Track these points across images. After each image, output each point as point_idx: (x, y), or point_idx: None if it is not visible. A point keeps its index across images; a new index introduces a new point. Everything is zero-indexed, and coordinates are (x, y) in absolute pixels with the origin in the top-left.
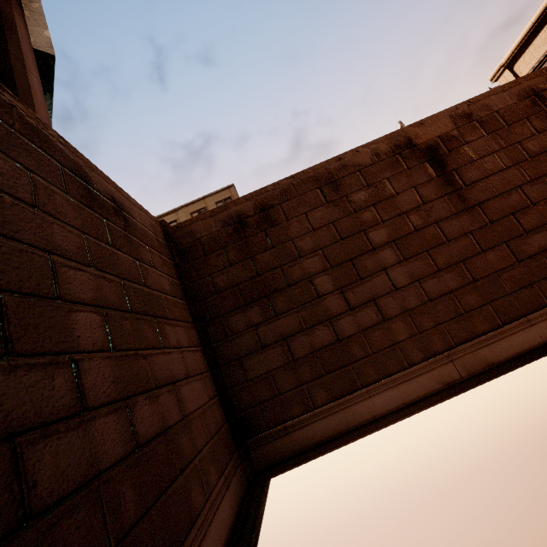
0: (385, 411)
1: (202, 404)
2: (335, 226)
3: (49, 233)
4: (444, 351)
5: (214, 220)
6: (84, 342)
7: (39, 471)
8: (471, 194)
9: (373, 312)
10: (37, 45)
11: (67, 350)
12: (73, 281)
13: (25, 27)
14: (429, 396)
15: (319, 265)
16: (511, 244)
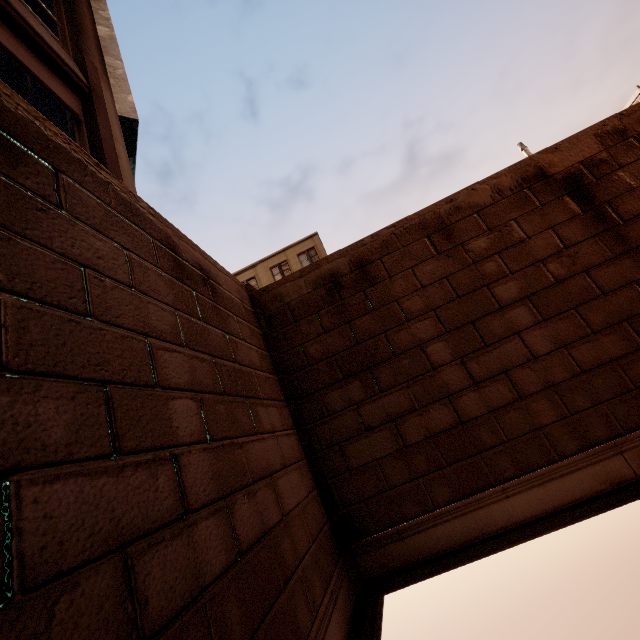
0: (530, 517)
1: (301, 500)
2: (449, 282)
3: (145, 314)
4: (609, 440)
5: (305, 280)
6: (182, 433)
7: (149, 586)
8: (632, 232)
9: (506, 387)
10: (121, 112)
11: (168, 444)
12: (169, 365)
13: (111, 96)
14: (590, 499)
15: (431, 329)
16: None
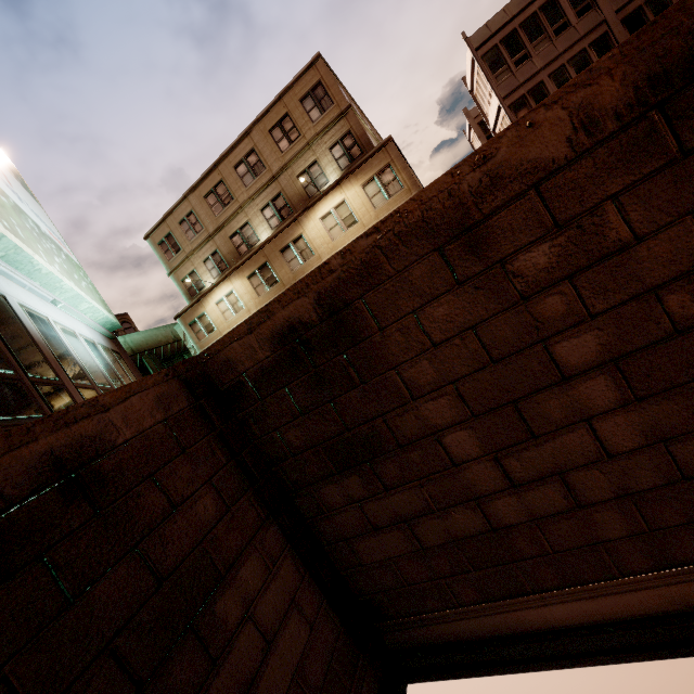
0: (571, 624)
1: (299, 658)
2: (478, 336)
3: None
4: None
5: (256, 338)
6: None
7: None
8: None
9: (558, 493)
10: None
11: None
12: None
13: None
14: (654, 617)
15: (450, 413)
16: None
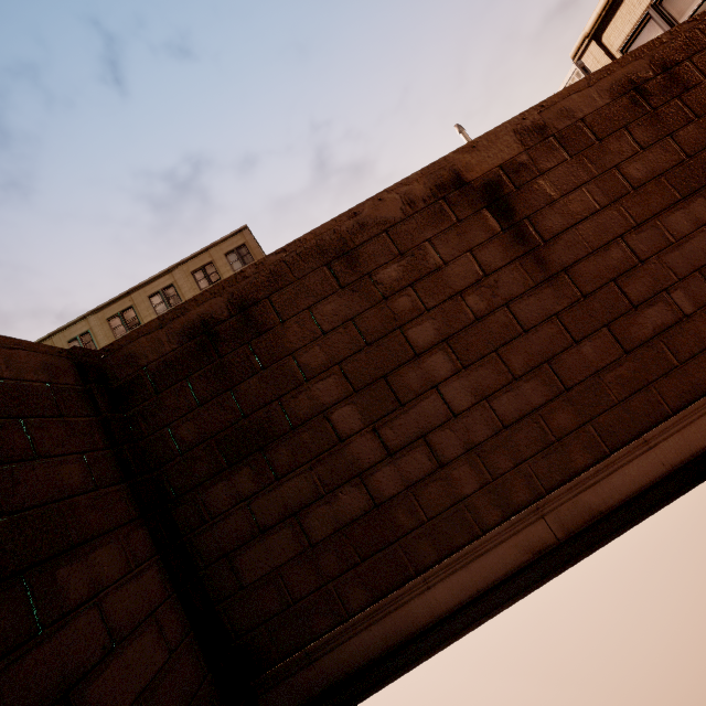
0: (453, 606)
1: (149, 680)
2: (356, 325)
3: None
4: (531, 503)
5: (166, 332)
6: None
7: None
8: (553, 254)
9: (424, 455)
10: None
11: None
12: None
13: None
14: (514, 574)
15: (336, 390)
16: (614, 326)
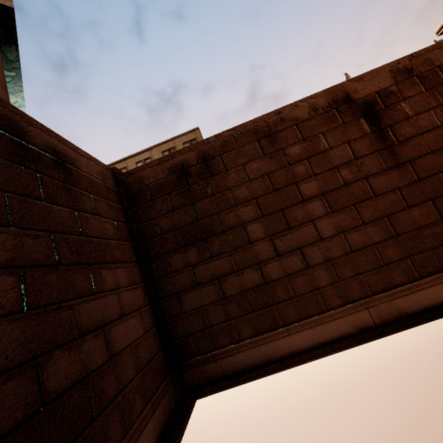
0: (302, 348)
1: (136, 339)
2: (269, 178)
3: None
4: (361, 299)
5: (161, 167)
6: None
7: None
8: (403, 151)
9: (299, 259)
10: None
11: None
12: None
13: None
14: (343, 338)
15: (252, 213)
16: (437, 201)
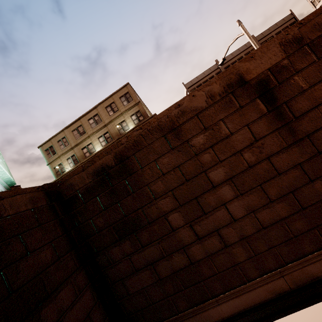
0: (231, 314)
1: None
2: (180, 170)
3: None
4: (276, 269)
5: (86, 173)
6: None
7: None
8: (300, 126)
9: (217, 240)
10: None
11: None
12: None
13: None
14: (264, 303)
15: (170, 204)
16: None
